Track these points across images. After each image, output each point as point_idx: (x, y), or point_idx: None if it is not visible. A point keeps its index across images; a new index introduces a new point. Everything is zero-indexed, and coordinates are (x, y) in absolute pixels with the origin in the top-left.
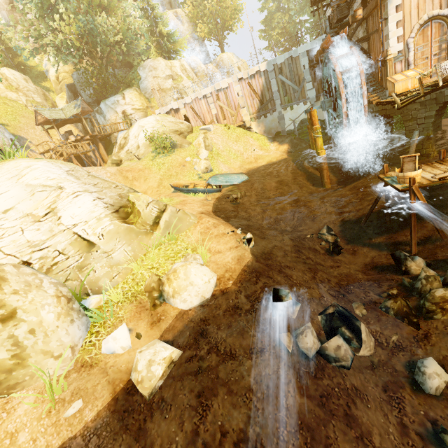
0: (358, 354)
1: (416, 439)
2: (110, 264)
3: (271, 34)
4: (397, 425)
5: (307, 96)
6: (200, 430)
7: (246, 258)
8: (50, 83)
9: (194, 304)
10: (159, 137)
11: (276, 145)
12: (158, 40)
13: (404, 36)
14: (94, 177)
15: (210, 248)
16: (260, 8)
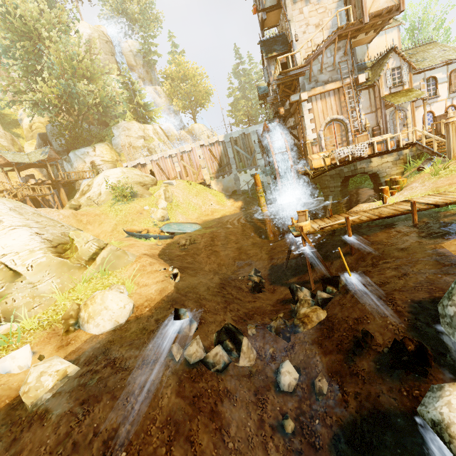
0: (239, 365)
1: (268, 430)
2: (33, 295)
3: (237, 114)
4: (258, 421)
5: (258, 164)
6: (74, 432)
7: (168, 290)
8: (21, 130)
9: (106, 329)
10: (121, 186)
11: (232, 202)
12: (136, 108)
13: (317, 129)
14: (40, 215)
15: (139, 282)
16: (228, 95)
